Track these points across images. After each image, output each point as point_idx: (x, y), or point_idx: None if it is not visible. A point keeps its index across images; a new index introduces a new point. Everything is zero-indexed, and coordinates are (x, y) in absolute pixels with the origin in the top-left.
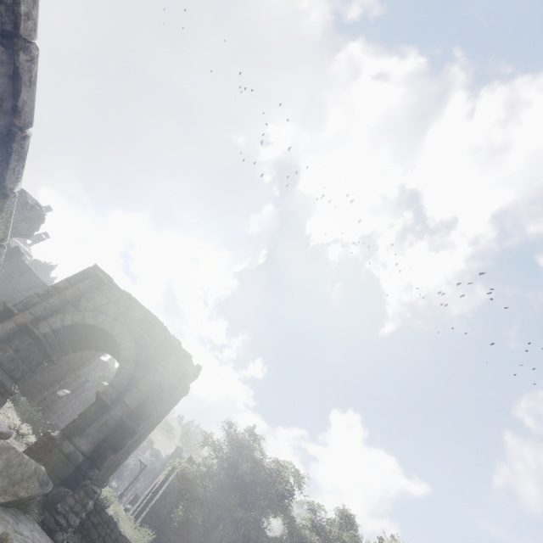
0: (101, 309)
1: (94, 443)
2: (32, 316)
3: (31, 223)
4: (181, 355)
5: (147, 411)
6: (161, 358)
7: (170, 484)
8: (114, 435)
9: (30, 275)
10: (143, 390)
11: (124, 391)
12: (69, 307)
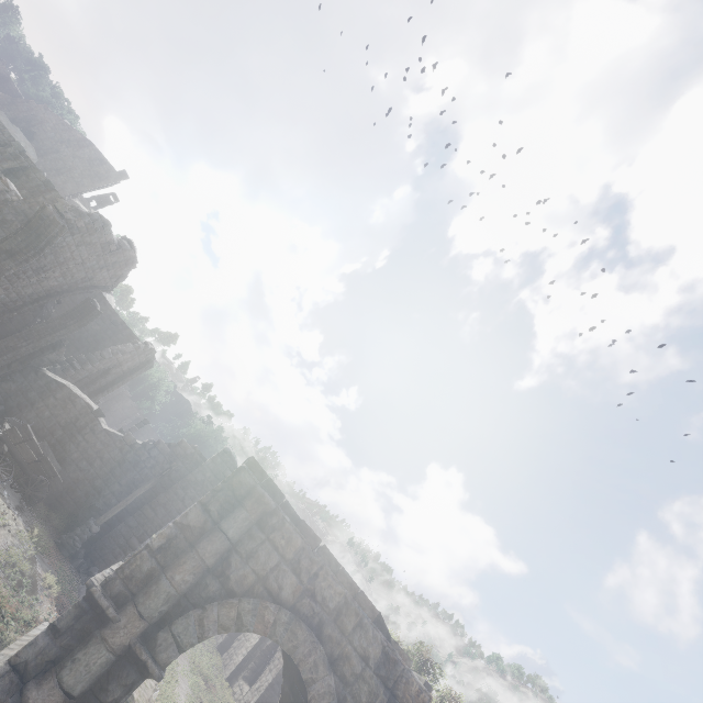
0: (268, 582)
1: None
2: (143, 622)
3: (115, 270)
4: (415, 697)
5: None
6: None
7: None
8: None
9: (104, 307)
10: None
11: None
12: (211, 582)
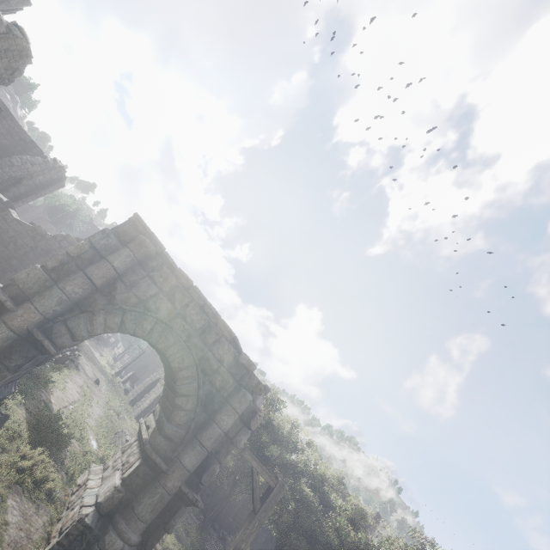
0: (148, 304)
1: (145, 526)
2: (39, 315)
3: (9, 60)
4: (255, 387)
5: (210, 472)
6: (230, 392)
7: None
8: (170, 508)
9: (11, 123)
10: (209, 448)
11: (182, 443)
12: (99, 298)
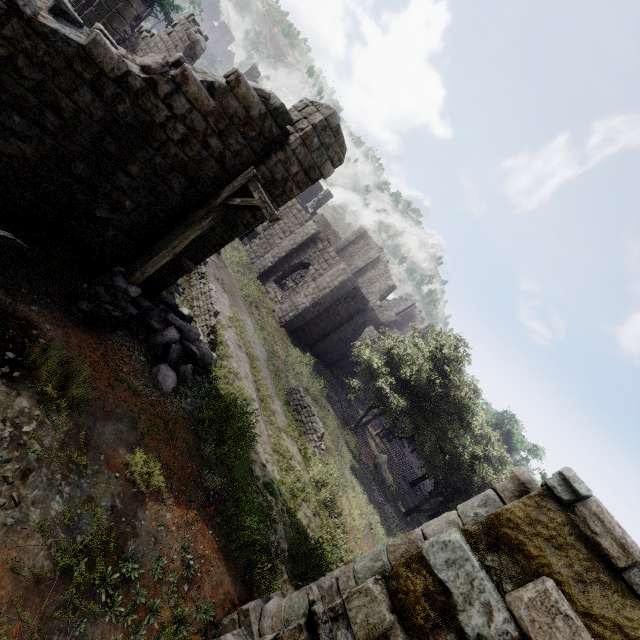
0: None
1: None
2: None
3: None
4: None
5: None
6: None
7: (321, 298)
8: None
9: None
10: None
11: None
12: None
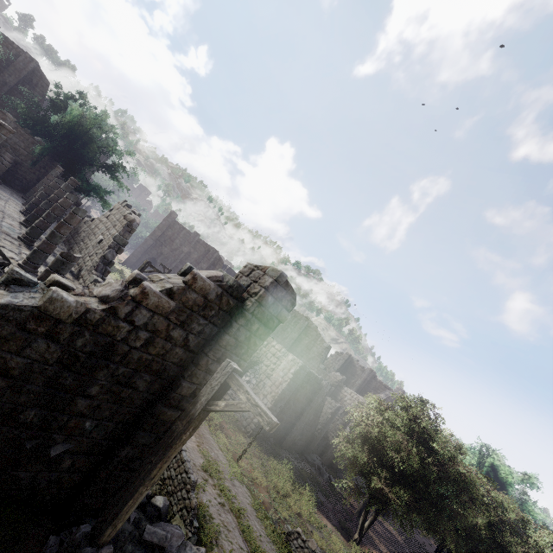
0: None
1: None
2: None
3: None
4: None
5: None
6: None
7: (281, 394)
8: None
9: None
10: None
11: None
12: None
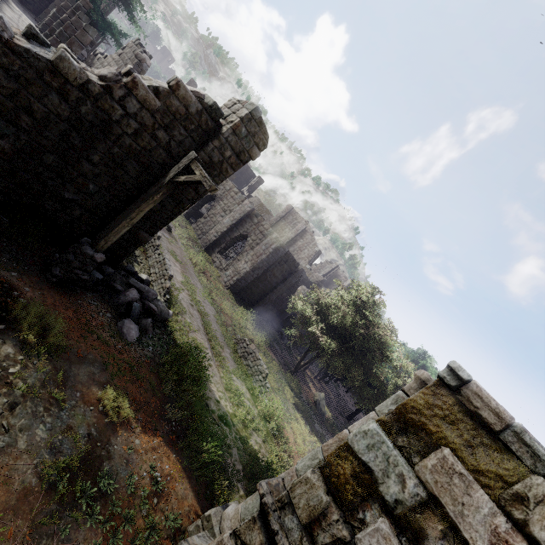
0: None
1: None
2: None
3: None
4: None
5: None
6: None
7: (259, 263)
8: None
9: None
10: None
11: None
12: None
